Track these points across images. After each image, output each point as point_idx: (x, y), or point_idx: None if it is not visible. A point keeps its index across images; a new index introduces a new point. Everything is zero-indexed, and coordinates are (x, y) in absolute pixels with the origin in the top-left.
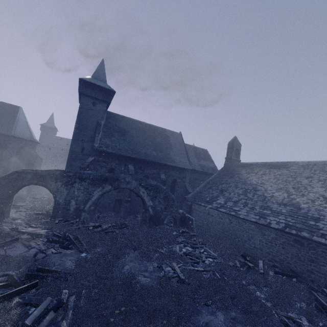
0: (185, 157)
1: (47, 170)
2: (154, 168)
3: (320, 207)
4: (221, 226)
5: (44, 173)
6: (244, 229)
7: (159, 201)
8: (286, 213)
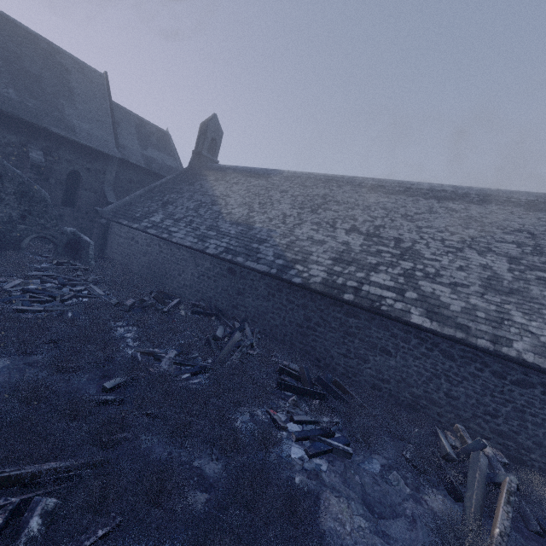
0: (109, 131)
1: None
2: (9, 132)
3: (274, 227)
4: (148, 258)
5: None
6: (177, 259)
7: (2, 198)
8: (234, 235)
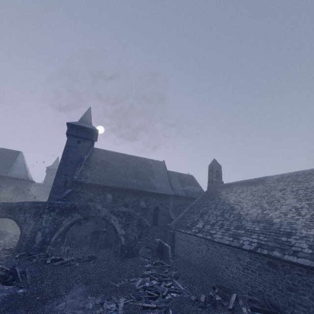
0: (168, 183)
1: (18, 202)
2: (133, 196)
3: (292, 219)
4: (200, 254)
5: (14, 205)
6: (221, 255)
7: (132, 228)
8: (259, 231)
